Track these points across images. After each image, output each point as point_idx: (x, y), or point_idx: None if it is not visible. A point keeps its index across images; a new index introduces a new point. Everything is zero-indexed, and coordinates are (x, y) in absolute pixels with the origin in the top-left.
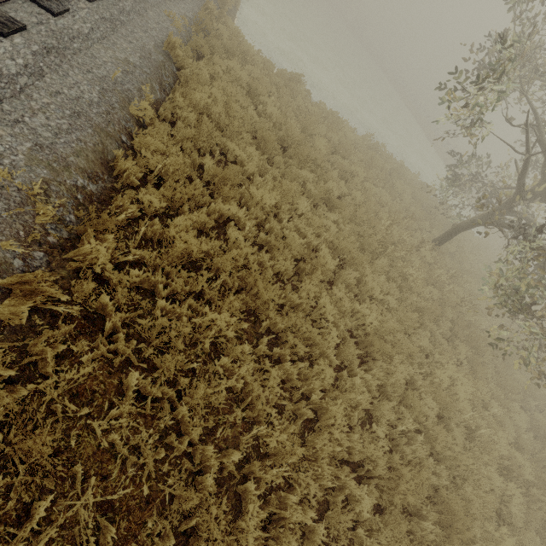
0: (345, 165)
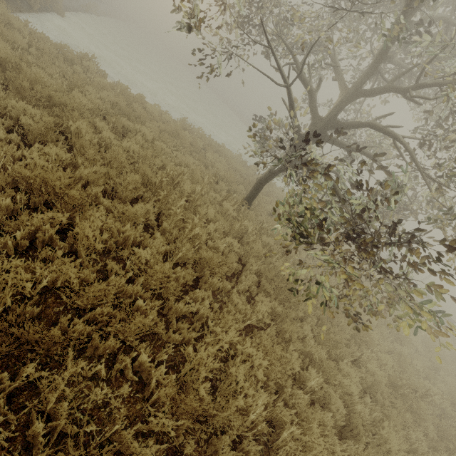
0: (128, 124)
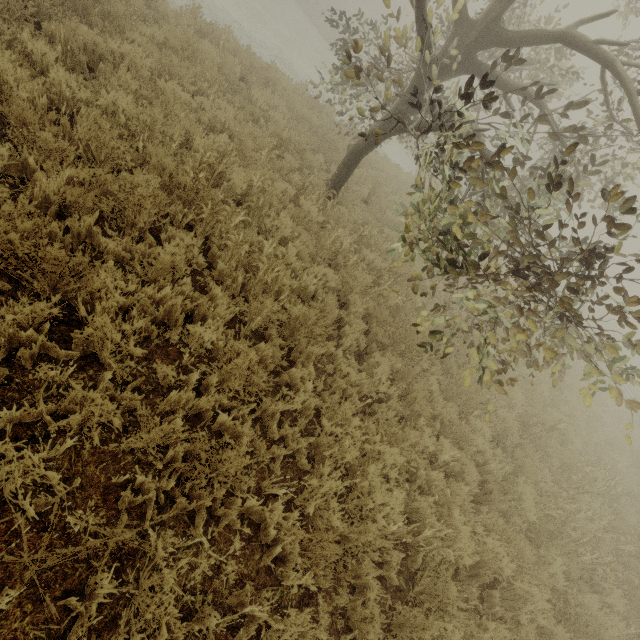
0: (93, 40)
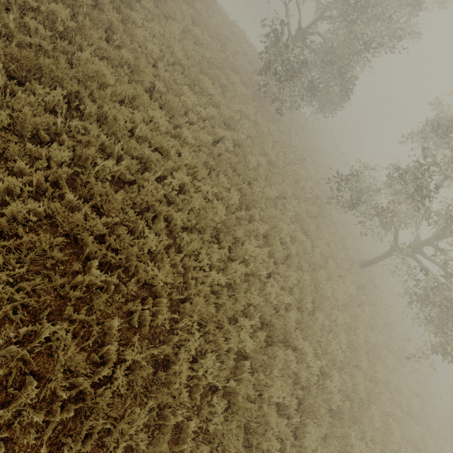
0: (211, 12)
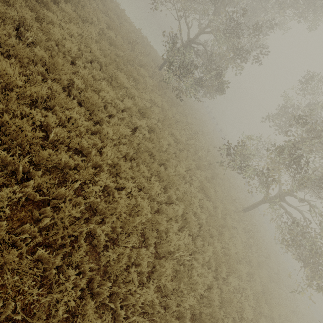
0: (121, 20)
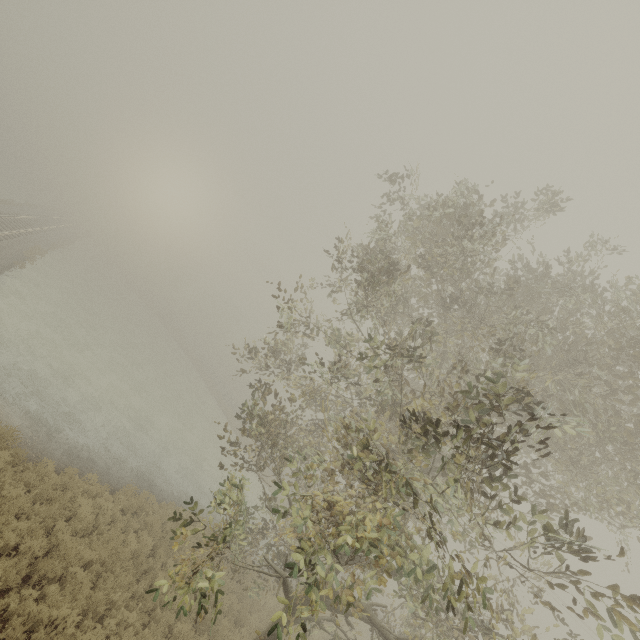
0: (40, 609)
